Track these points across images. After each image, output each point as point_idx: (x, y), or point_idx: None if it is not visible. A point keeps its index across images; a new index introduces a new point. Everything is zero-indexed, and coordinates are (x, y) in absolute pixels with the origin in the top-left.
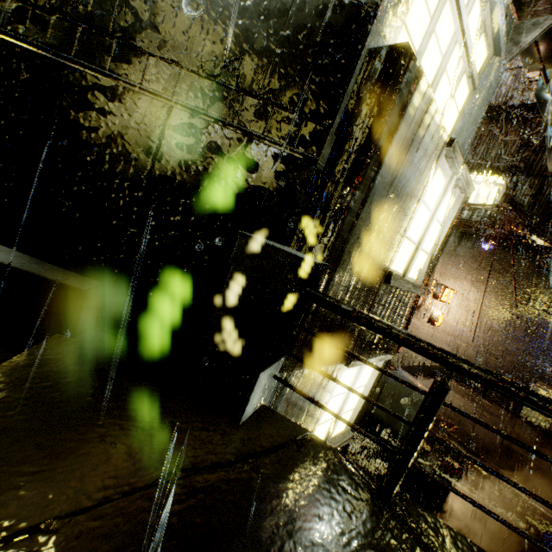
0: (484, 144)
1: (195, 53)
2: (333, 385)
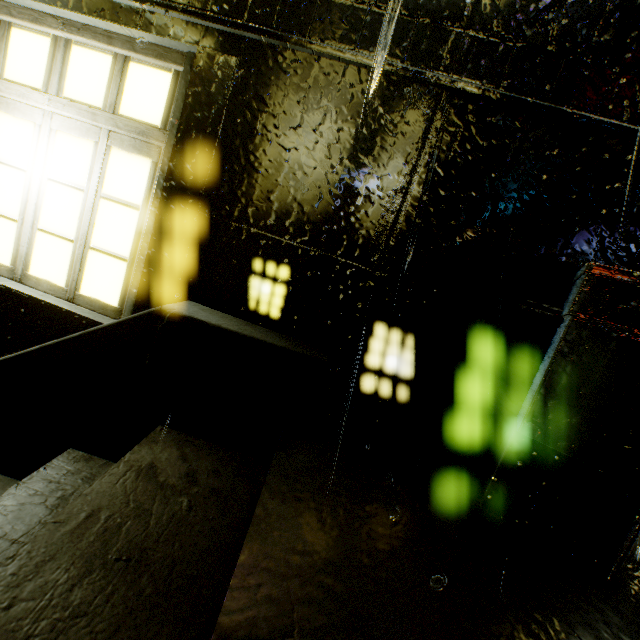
0: None
1: (484, 9)
2: None
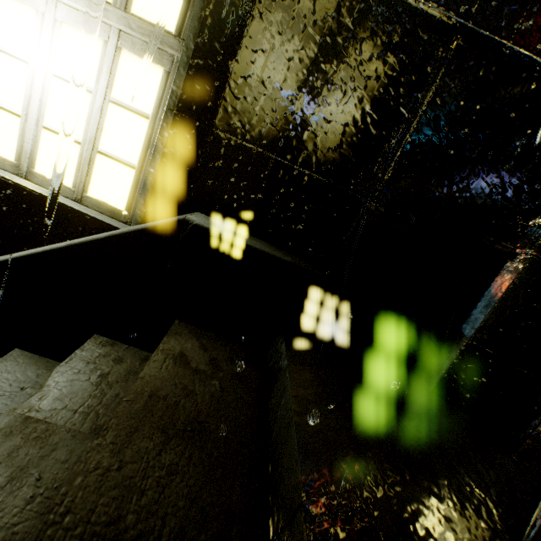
0: None
1: None
2: None
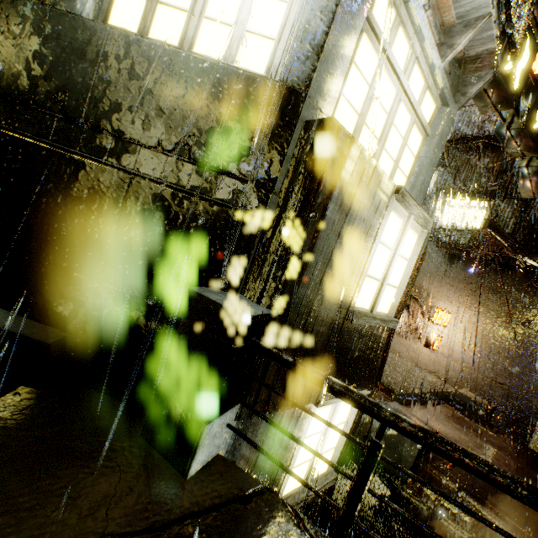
0: (464, 171)
1: (153, 133)
2: (303, 425)
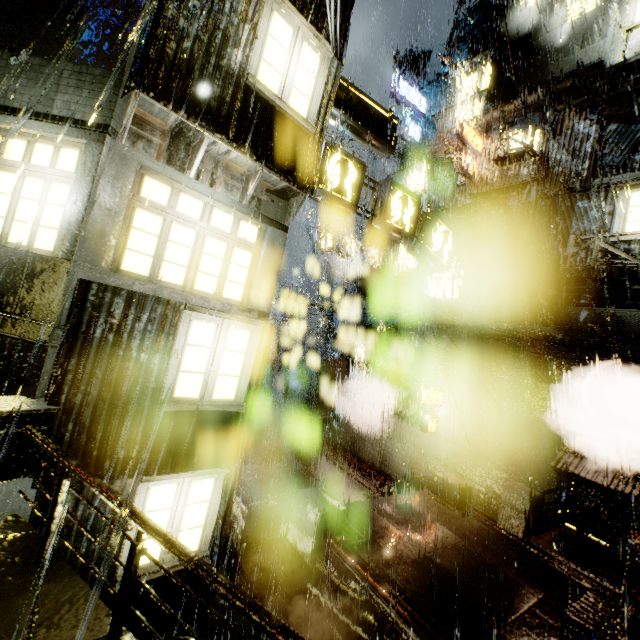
0: None
1: None
2: (133, 499)
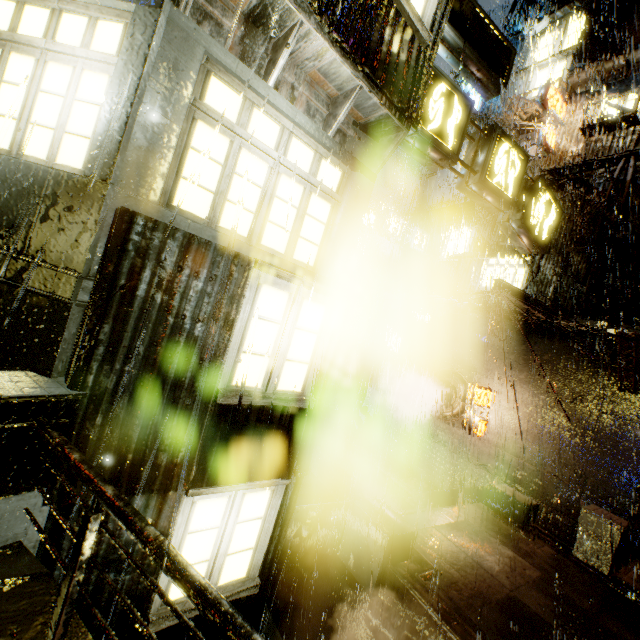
0: None
1: None
2: (174, 517)
